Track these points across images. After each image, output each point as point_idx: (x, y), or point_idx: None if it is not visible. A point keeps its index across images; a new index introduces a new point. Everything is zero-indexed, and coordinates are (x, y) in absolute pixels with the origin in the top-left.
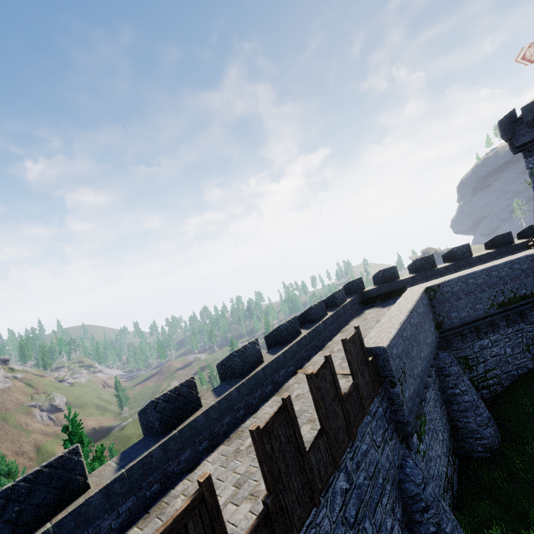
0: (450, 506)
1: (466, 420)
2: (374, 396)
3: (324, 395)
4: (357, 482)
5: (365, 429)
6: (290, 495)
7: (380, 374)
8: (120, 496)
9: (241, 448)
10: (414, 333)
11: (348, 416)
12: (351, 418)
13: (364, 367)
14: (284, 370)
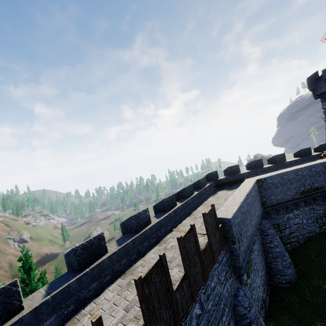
0: (264, 318)
1: (276, 264)
2: (221, 250)
3: (188, 251)
4: (207, 309)
5: (214, 272)
6: (161, 323)
7: (225, 235)
8: (45, 314)
9: (132, 282)
10: (248, 209)
11: (203, 265)
12: (205, 266)
13: (215, 231)
14: (164, 229)
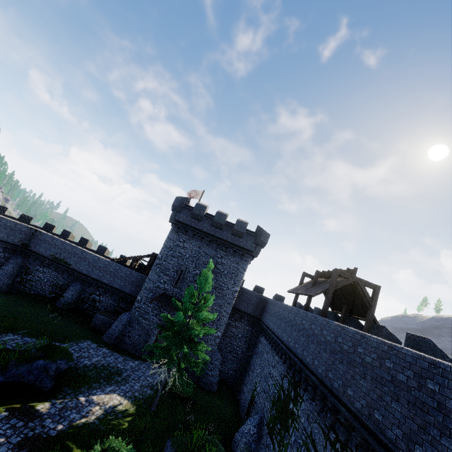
0: None
1: None
2: None
3: None
4: None
5: None
6: None
7: None
8: None
9: None
10: None
11: None
12: None
13: None
14: None
